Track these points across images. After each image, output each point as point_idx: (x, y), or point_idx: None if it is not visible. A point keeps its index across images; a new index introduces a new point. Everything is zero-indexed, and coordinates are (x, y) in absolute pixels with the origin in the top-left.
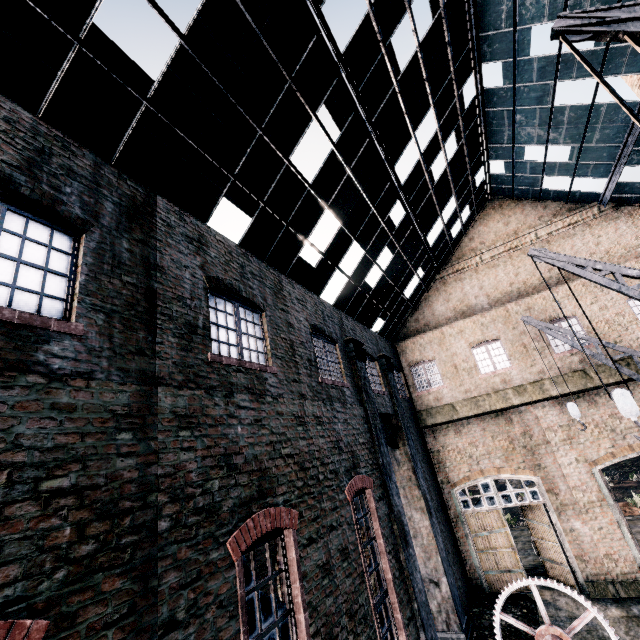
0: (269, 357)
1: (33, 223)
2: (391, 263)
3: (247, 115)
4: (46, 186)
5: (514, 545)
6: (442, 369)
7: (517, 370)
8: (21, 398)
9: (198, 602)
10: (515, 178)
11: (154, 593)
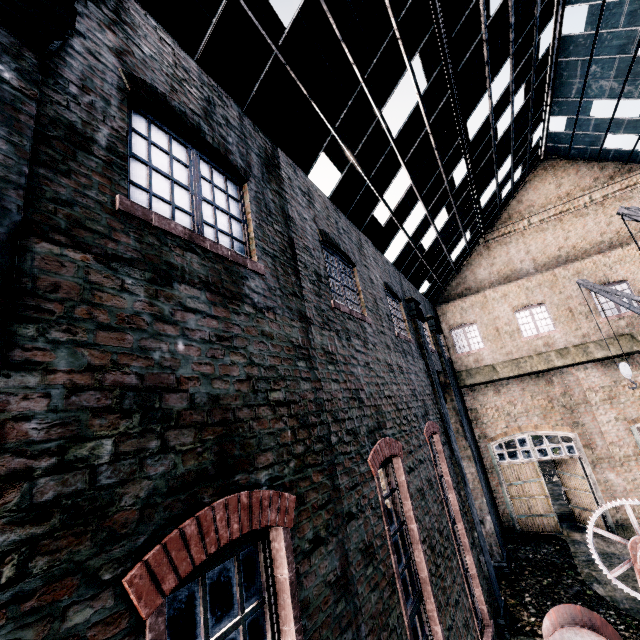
0: (363, 309)
1: (213, 171)
2: (445, 225)
3: (355, 65)
4: (218, 135)
5: (547, 493)
6: (483, 332)
7: (561, 333)
8: (246, 324)
9: (361, 502)
10: (575, 136)
11: (338, 489)
